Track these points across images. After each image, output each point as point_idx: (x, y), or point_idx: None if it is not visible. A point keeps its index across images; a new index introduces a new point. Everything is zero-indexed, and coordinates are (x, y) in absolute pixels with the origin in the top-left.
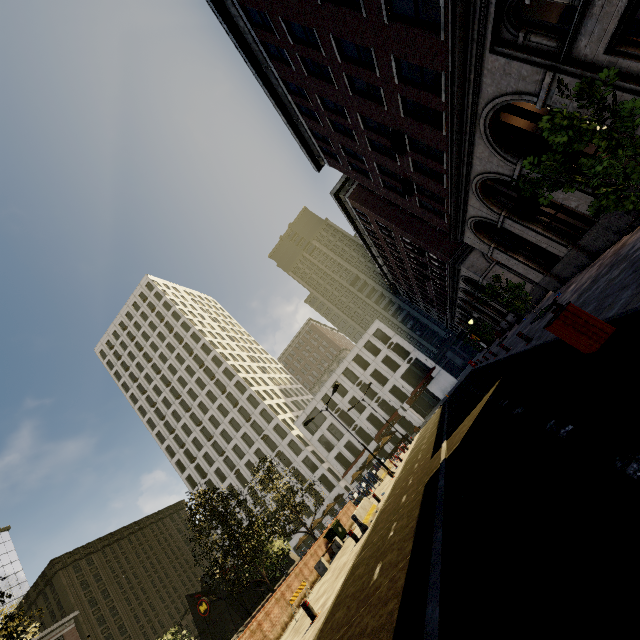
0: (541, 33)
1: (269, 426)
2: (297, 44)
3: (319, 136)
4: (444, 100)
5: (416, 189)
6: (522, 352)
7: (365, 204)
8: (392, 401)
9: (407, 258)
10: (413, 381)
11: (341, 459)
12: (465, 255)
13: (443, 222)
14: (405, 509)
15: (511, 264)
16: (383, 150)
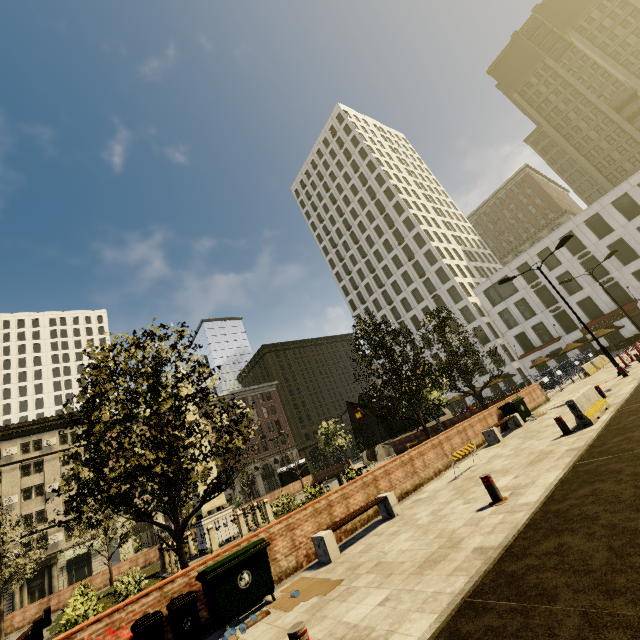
0: None
1: (443, 287)
2: None
3: None
4: None
5: None
6: None
7: None
8: (632, 287)
9: None
10: None
11: (522, 340)
12: None
13: None
14: None
15: None
16: None
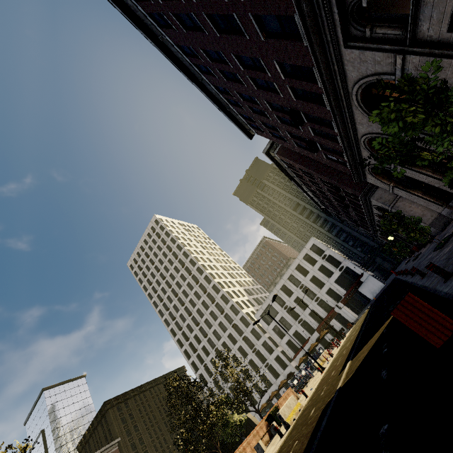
0: (385, 25)
1: (237, 317)
2: (214, 62)
3: (246, 116)
4: (320, 86)
5: (320, 147)
6: (417, 286)
7: (289, 157)
8: (329, 301)
9: (328, 192)
10: (345, 285)
11: (291, 345)
12: (373, 189)
13: (347, 168)
14: (306, 429)
15: (411, 198)
16: (289, 122)
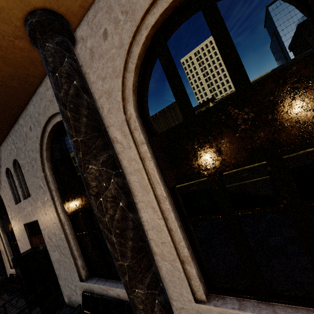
0: None
1: None
2: None
3: None
4: None
5: None
6: None
7: None
8: None
9: None
10: None
11: None
12: None
13: None
14: None
15: None
16: None
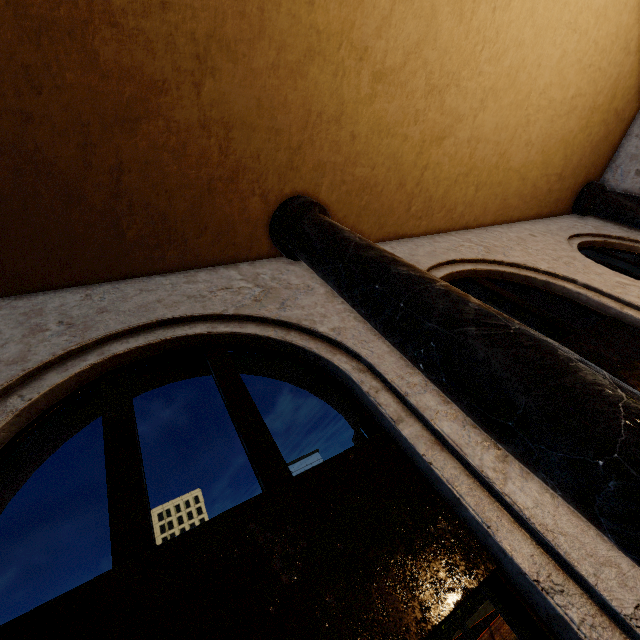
0: None
1: None
2: None
3: None
4: None
5: None
6: None
7: None
8: None
9: None
10: None
11: None
12: None
13: None
14: None
15: None
16: None
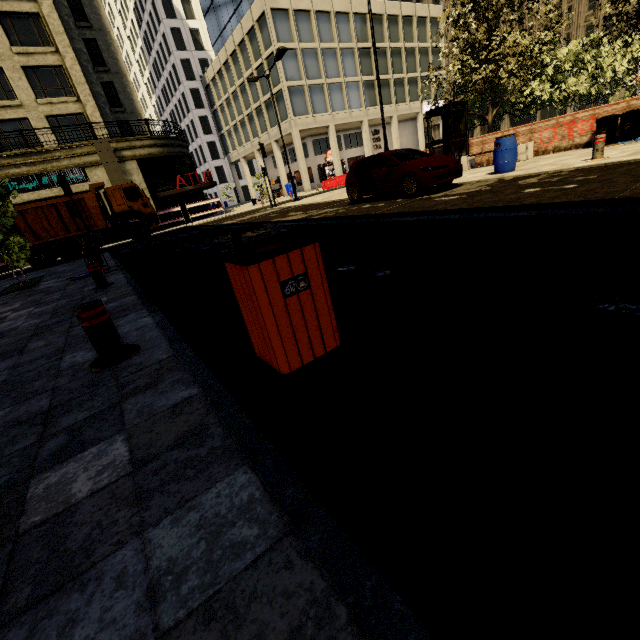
0: None
1: None
2: None
3: None
4: None
5: None
6: None
7: None
8: None
9: None
10: None
11: None
12: None
13: None
14: None
15: None
16: None
